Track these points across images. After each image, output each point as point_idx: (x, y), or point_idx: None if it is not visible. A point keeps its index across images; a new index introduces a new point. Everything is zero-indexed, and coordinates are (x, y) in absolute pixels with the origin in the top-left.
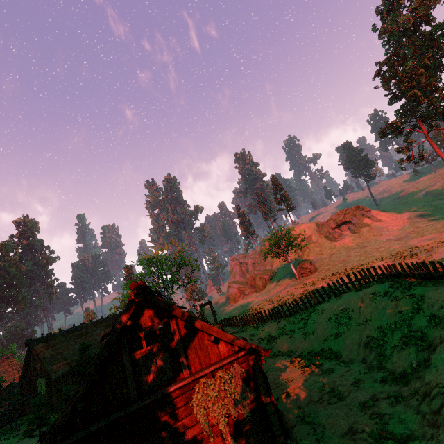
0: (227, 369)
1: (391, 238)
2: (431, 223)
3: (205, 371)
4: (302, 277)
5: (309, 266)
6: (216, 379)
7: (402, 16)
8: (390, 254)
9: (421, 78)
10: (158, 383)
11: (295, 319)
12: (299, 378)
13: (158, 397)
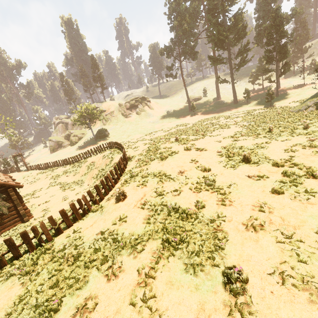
0: None
1: (151, 121)
2: (170, 116)
3: None
4: (99, 138)
5: (104, 132)
6: None
7: None
8: (144, 131)
9: (185, 22)
10: None
11: (74, 166)
12: (58, 194)
13: None
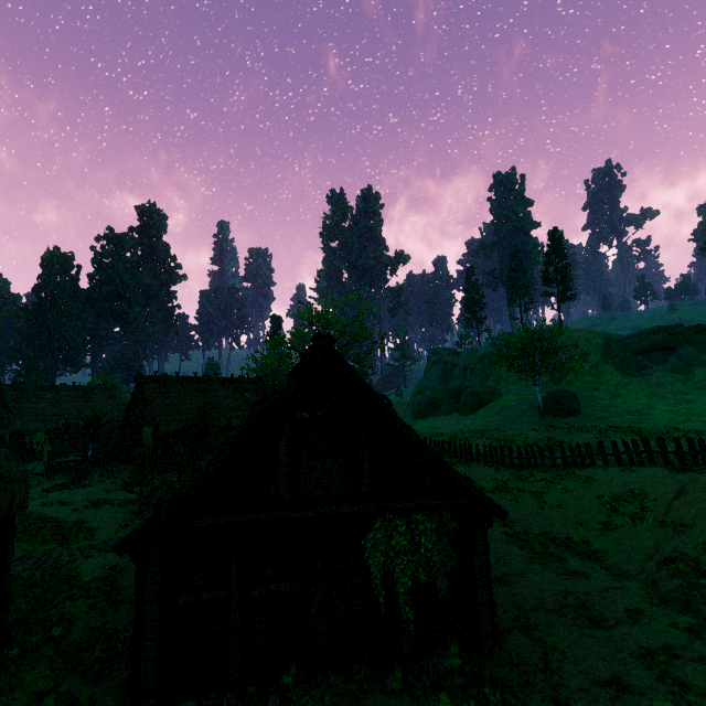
0: (429, 514)
1: None
2: None
3: (397, 505)
4: (548, 414)
5: (568, 402)
6: (408, 522)
7: None
8: None
9: None
10: (321, 494)
11: (530, 476)
12: (521, 564)
13: (319, 515)
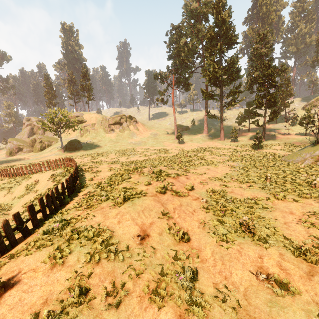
0: None
1: (133, 142)
2: (154, 140)
3: None
4: (68, 150)
5: (75, 144)
6: None
7: (195, 3)
8: (122, 151)
9: (183, 53)
10: None
11: (13, 180)
12: None
13: None
